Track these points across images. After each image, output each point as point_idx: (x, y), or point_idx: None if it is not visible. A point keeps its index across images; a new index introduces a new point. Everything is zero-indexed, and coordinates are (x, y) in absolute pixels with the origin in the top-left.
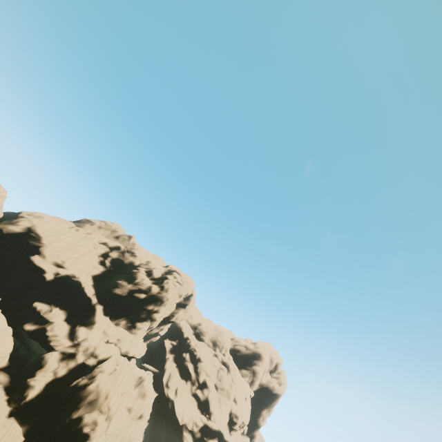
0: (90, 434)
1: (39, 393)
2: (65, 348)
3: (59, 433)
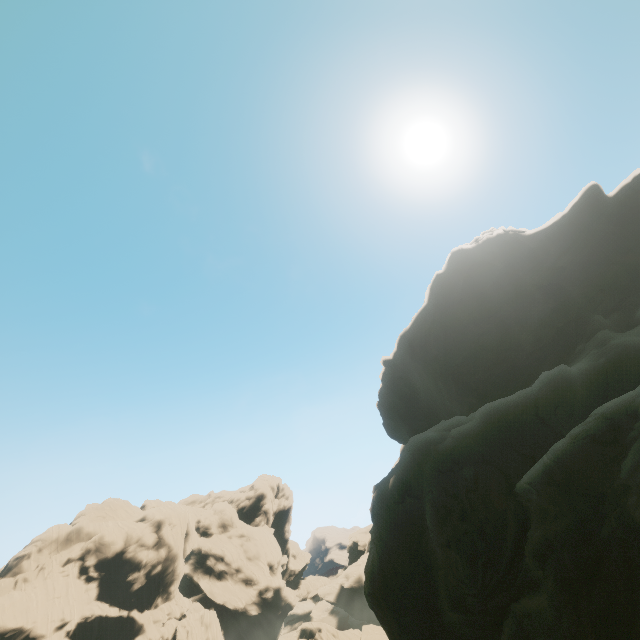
0: None
1: None
2: None
3: None
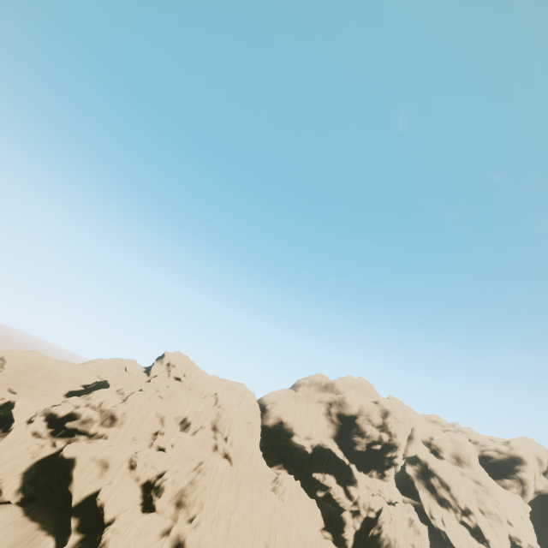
0: None
1: (353, 543)
2: (350, 507)
3: None
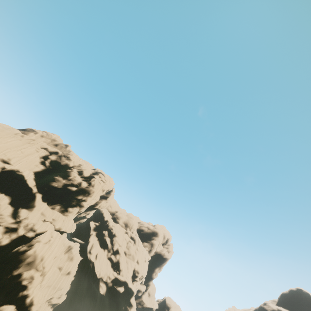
0: (28, 286)
1: None
2: (9, 224)
3: (1, 285)
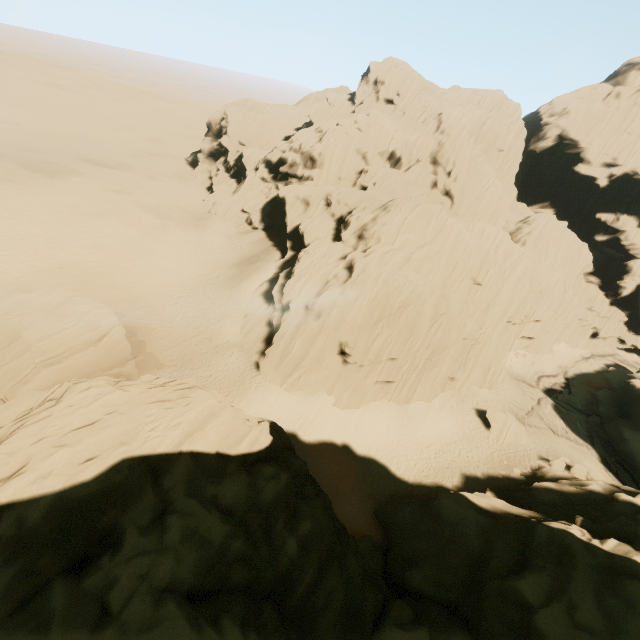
0: None
1: (631, 292)
2: None
3: None
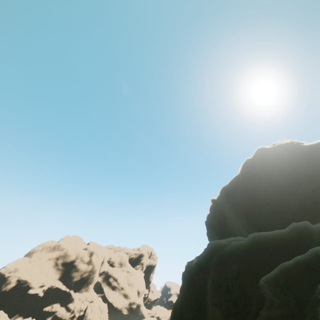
0: None
1: None
2: (69, 316)
3: None
